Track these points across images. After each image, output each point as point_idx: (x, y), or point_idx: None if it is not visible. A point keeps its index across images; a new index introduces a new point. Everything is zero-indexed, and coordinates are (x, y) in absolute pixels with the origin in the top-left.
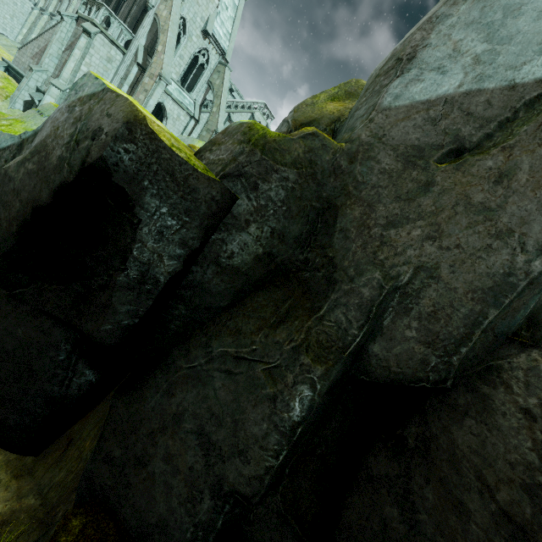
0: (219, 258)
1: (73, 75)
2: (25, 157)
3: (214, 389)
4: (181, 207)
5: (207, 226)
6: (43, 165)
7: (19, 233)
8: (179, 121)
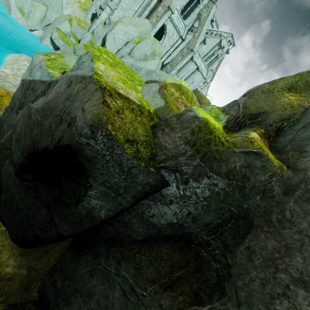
0: (143, 214)
1: (120, 0)
2: (38, 108)
3: (113, 296)
4: (122, 184)
5: (139, 197)
6: (43, 122)
7: (27, 157)
8: (172, 38)
